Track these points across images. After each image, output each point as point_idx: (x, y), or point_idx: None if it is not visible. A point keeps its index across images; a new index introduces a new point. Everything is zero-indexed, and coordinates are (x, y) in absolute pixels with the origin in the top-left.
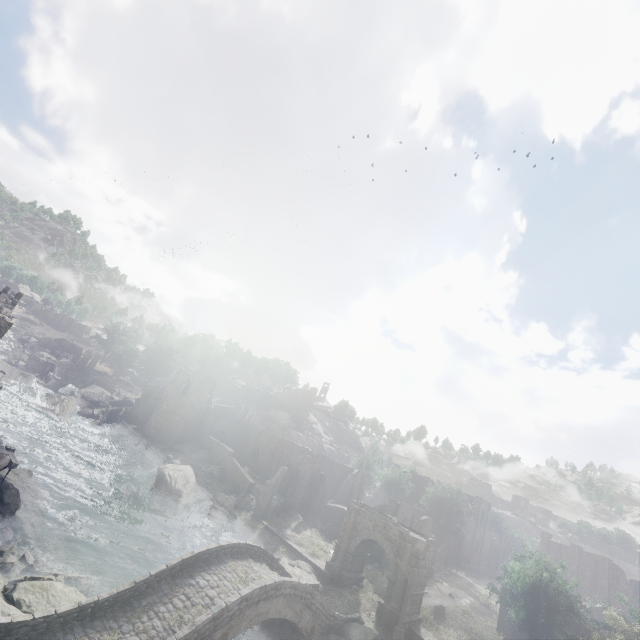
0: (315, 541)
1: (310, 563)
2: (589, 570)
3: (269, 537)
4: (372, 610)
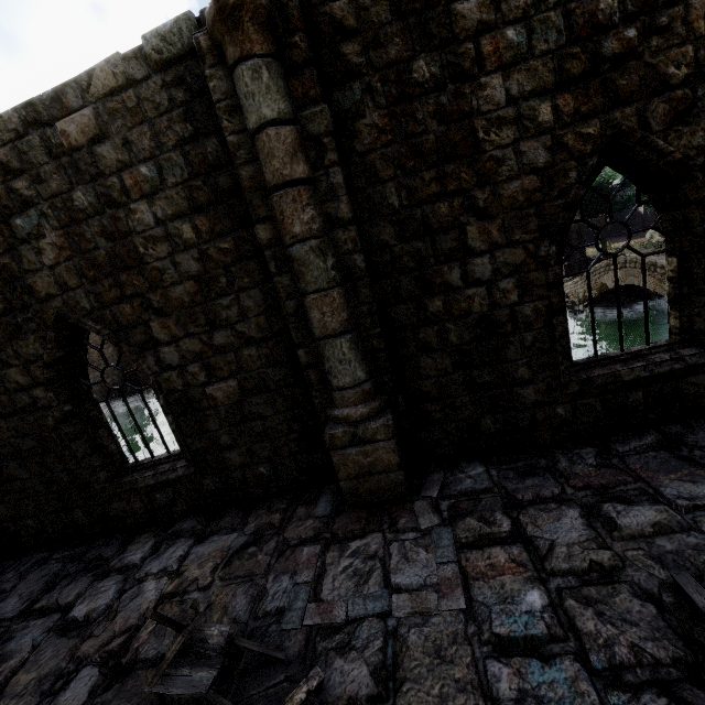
0: None
1: None
2: None
3: None
4: None
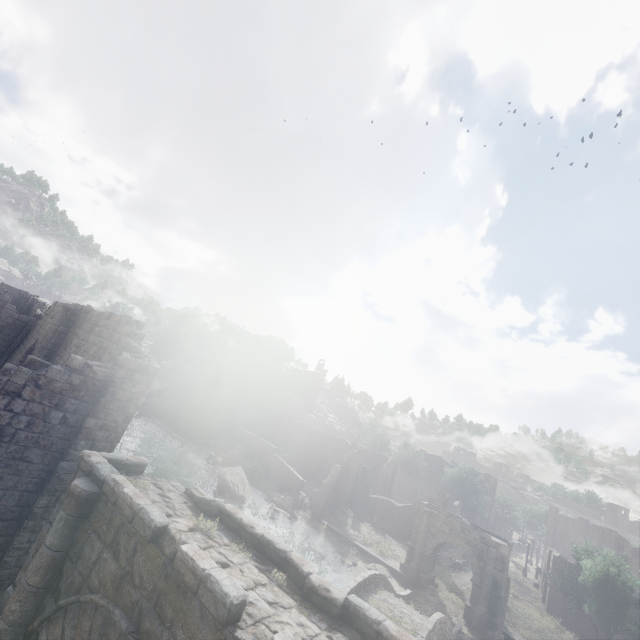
0: (377, 539)
1: (385, 565)
2: (595, 541)
3: (335, 538)
4: (458, 612)
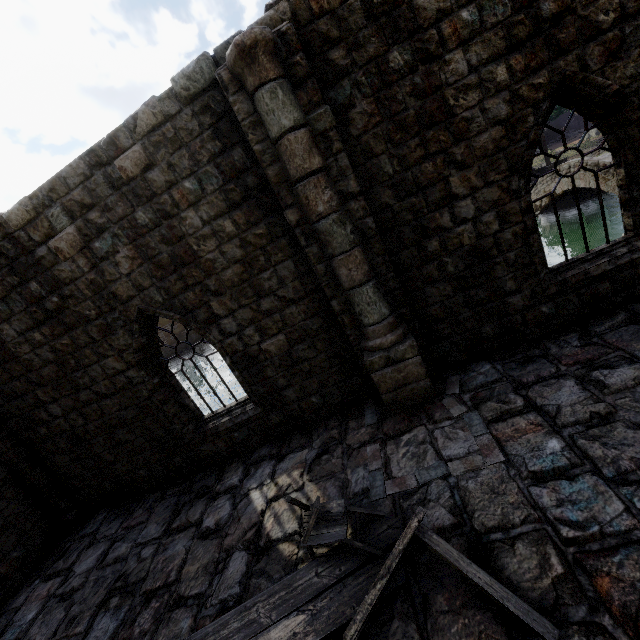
0: None
1: None
2: None
3: None
4: None
